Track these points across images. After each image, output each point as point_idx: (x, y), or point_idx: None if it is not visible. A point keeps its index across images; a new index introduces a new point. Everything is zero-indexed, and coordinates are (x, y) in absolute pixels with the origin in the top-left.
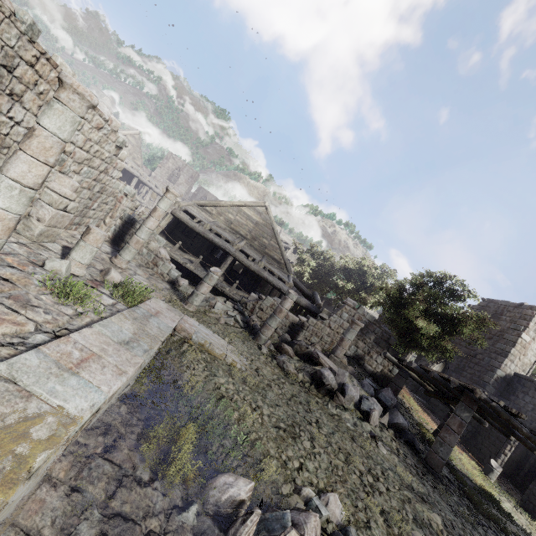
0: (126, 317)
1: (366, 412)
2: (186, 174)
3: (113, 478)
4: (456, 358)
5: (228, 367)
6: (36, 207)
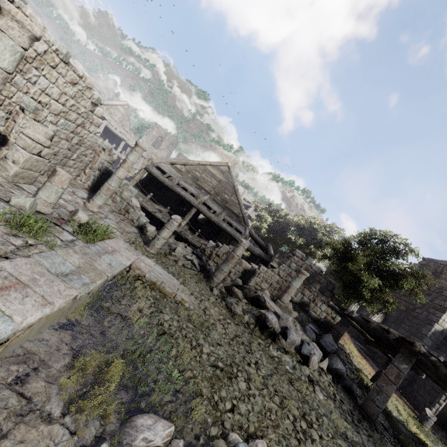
0: (75, 252)
1: (306, 356)
2: (167, 141)
3: (8, 417)
4: (396, 310)
5: (176, 305)
6: (12, 150)
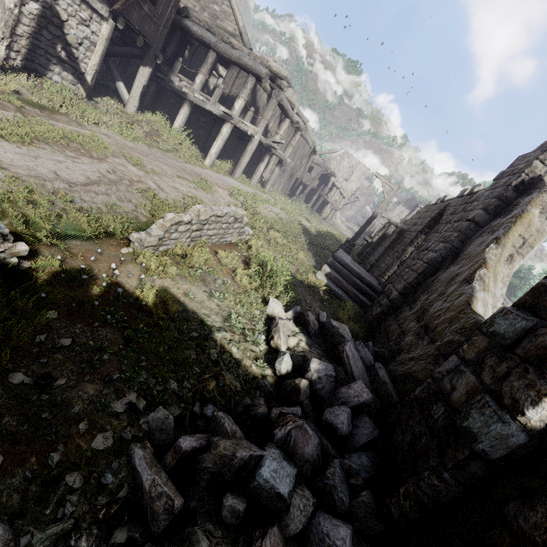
0: None
1: None
2: (358, 172)
3: None
4: None
5: None
6: None
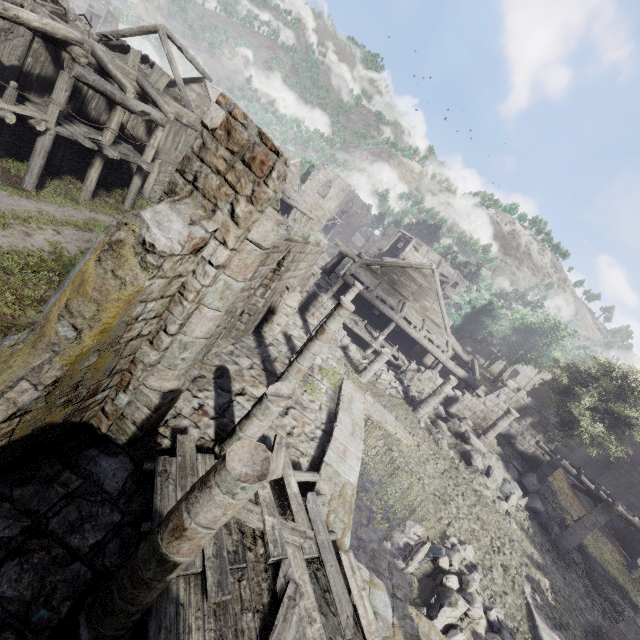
0: (343, 411)
1: (505, 494)
2: (337, 187)
3: (364, 511)
4: (634, 450)
5: (398, 442)
6: (277, 316)
